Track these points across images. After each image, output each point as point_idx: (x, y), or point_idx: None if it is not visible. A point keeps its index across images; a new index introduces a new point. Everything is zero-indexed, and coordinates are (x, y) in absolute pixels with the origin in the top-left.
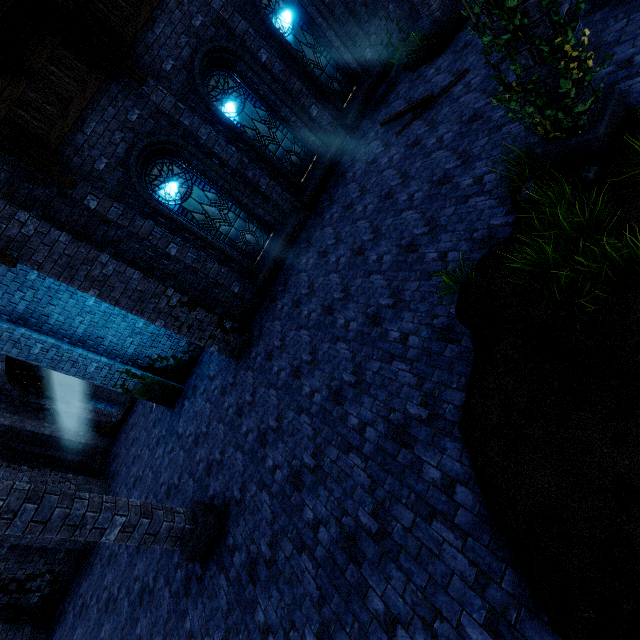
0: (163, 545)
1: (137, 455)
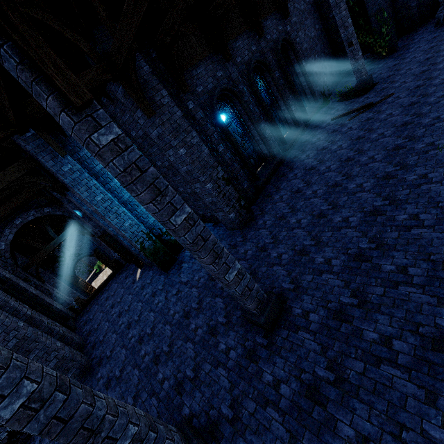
0: (252, 303)
1: (124, 310)
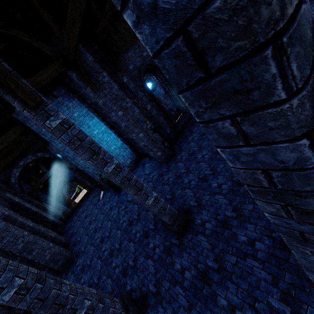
0: (166, 218)
1: (93, 220)
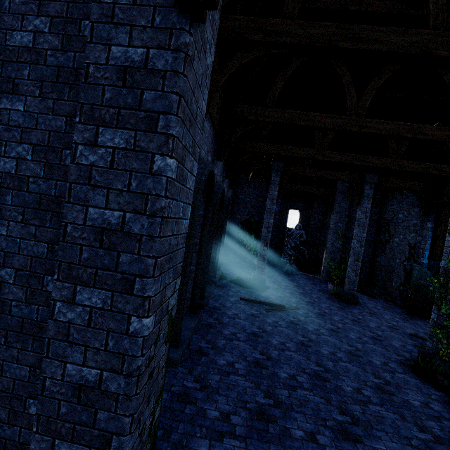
0: None
1: None
